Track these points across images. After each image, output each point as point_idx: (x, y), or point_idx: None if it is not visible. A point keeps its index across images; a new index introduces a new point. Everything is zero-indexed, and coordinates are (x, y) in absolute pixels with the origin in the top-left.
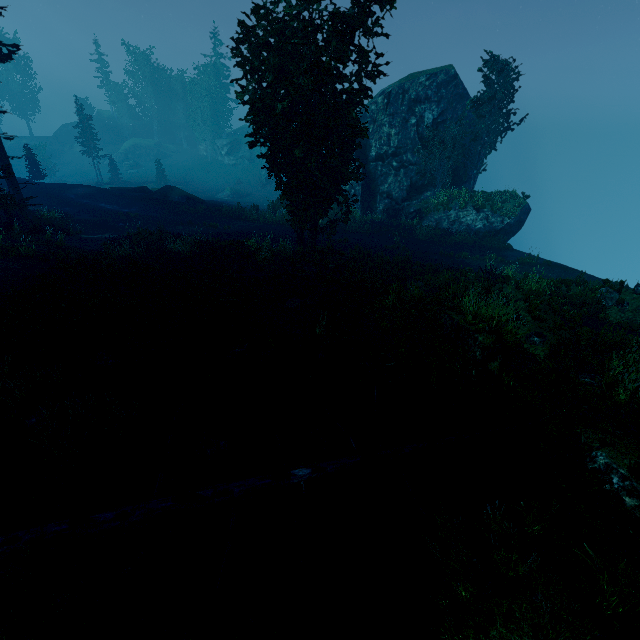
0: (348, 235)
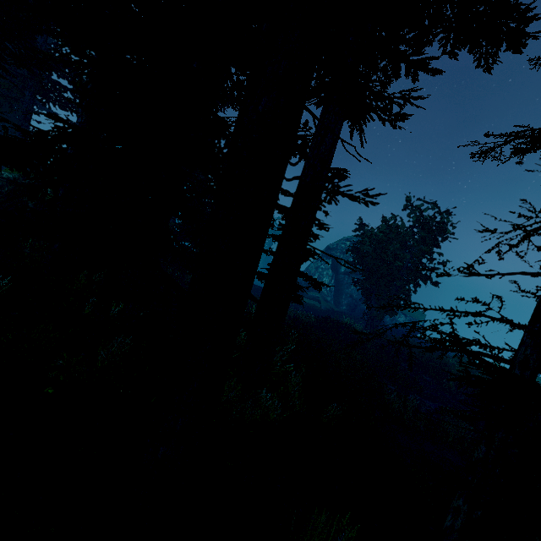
0: (346, 318)
